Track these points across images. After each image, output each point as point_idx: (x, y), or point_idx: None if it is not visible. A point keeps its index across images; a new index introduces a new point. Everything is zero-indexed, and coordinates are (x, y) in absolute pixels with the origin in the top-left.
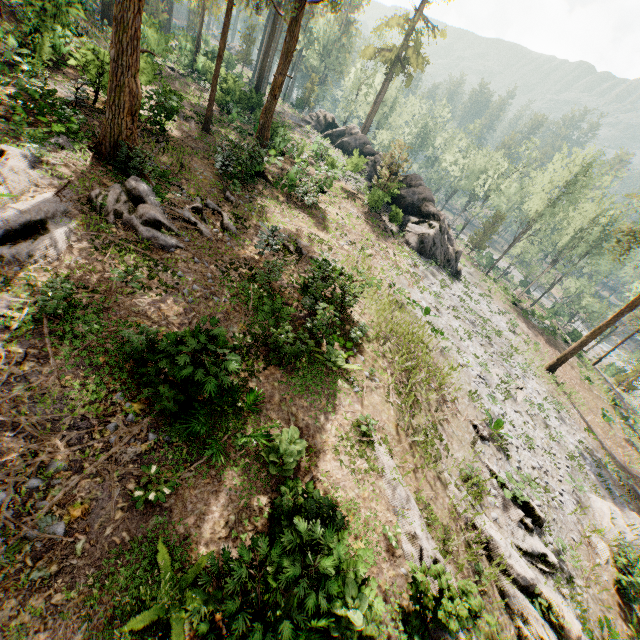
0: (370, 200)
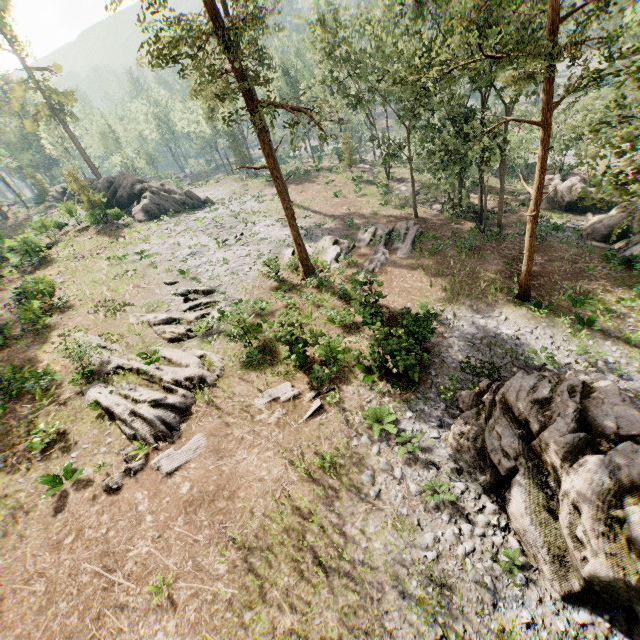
0: (89, 222)
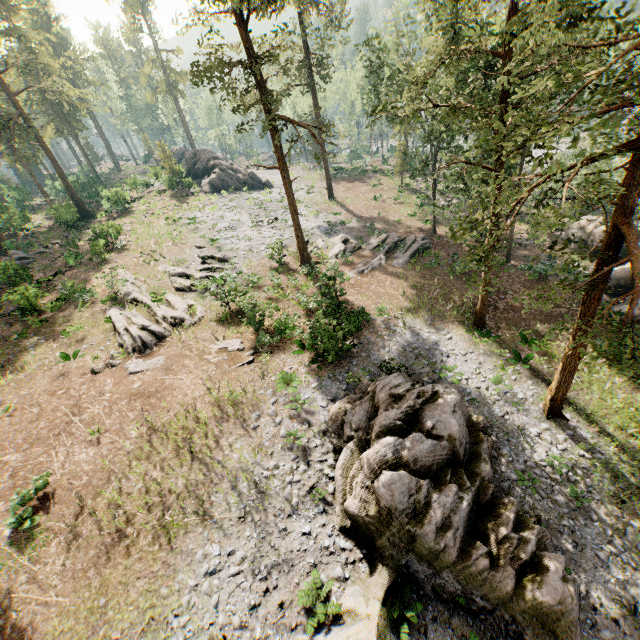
0: (167, 186)
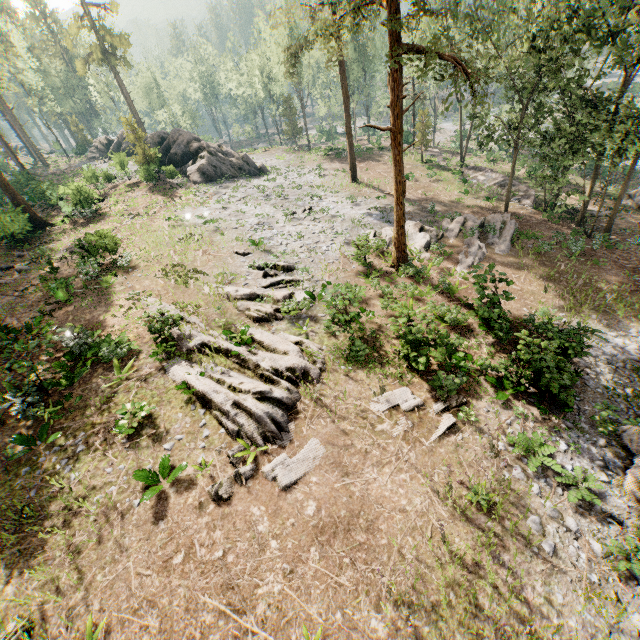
0: (143, 178)
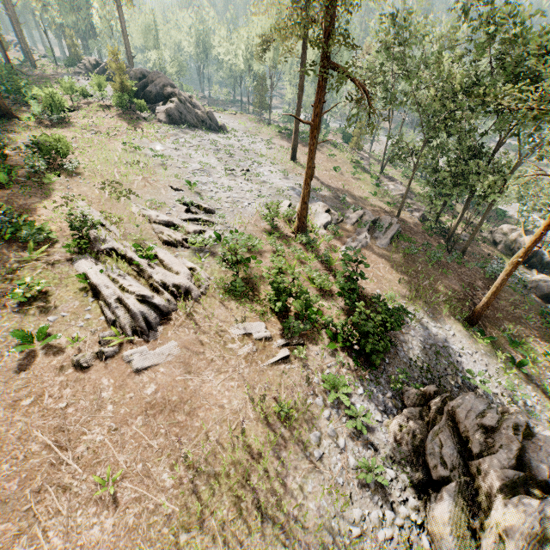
0: (115, 103)
